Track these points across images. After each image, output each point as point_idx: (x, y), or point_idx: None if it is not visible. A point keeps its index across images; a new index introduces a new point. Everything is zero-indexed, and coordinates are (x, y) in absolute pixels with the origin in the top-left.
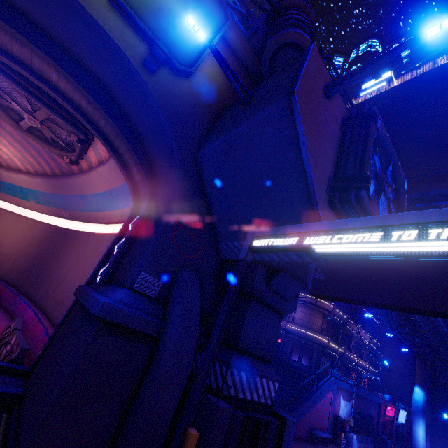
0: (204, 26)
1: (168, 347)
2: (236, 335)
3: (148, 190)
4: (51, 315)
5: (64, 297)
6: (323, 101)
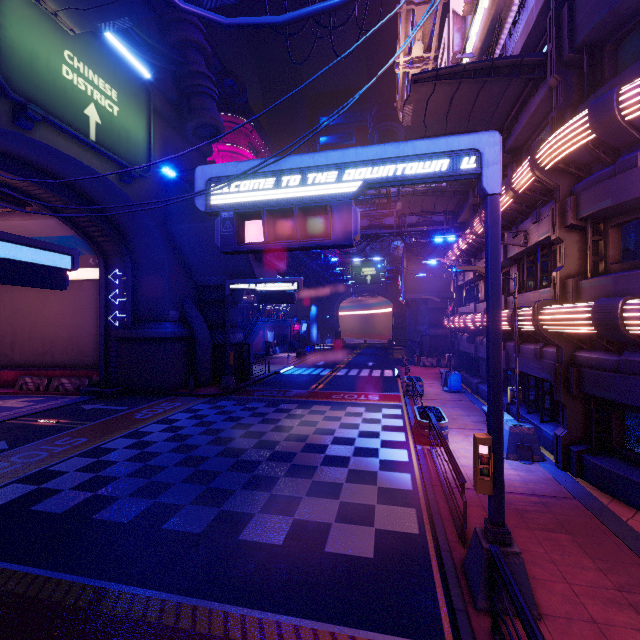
0: (141, 118)
1: (201, 337)
2: (223, 322)
3: (126, 253)
4: (44, 364)
5: (45, 348)
6: None
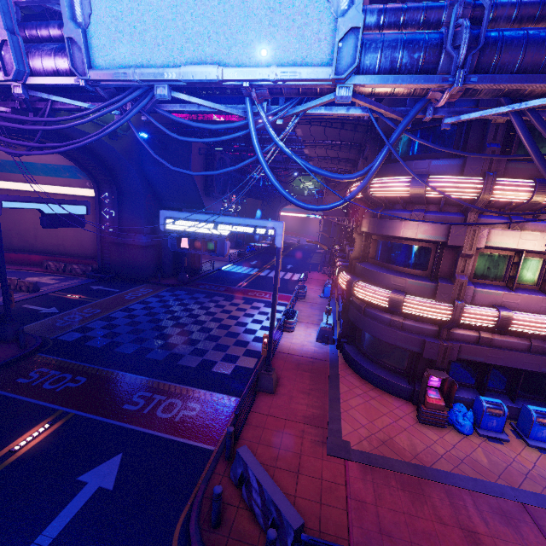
0: None
1: (166, 245)
2: None
3: (113, 183)
4: (58, 253)
5: (59, 242)
6: (198, 159)
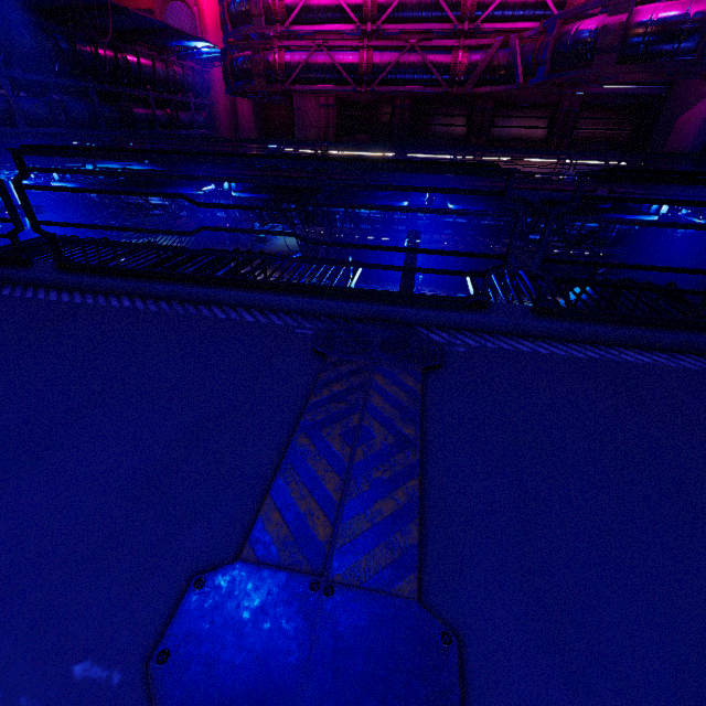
0: None
1: None
2: None
3: None
4: None
5: None
6: None
